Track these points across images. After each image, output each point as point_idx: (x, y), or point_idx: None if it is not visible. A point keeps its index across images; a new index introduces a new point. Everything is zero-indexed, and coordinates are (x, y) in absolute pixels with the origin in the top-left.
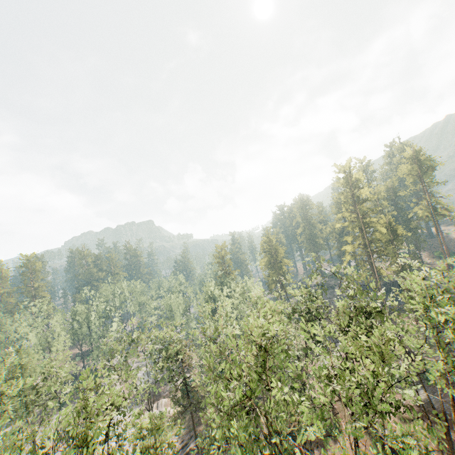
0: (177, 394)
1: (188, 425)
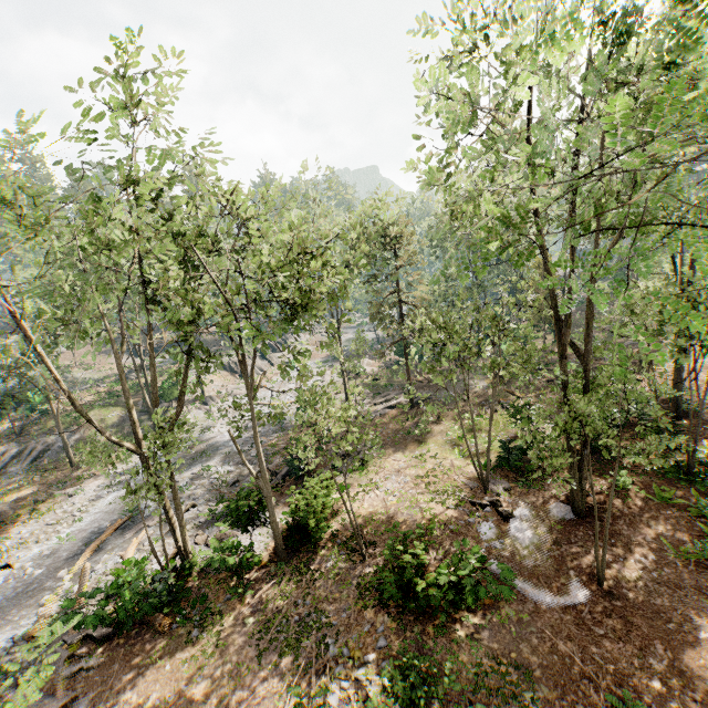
0: (388, 359)
1: (399, 385)
